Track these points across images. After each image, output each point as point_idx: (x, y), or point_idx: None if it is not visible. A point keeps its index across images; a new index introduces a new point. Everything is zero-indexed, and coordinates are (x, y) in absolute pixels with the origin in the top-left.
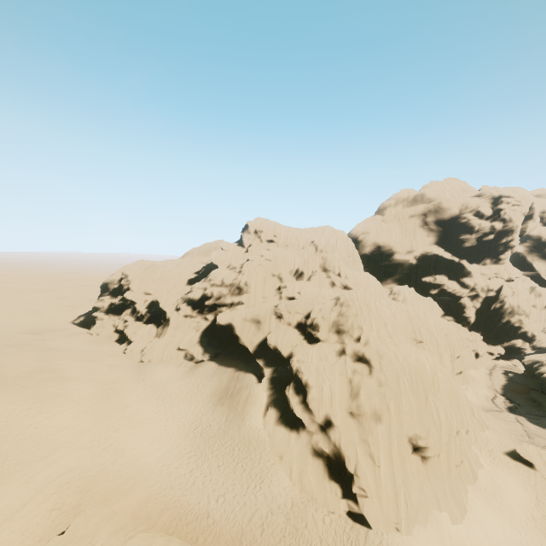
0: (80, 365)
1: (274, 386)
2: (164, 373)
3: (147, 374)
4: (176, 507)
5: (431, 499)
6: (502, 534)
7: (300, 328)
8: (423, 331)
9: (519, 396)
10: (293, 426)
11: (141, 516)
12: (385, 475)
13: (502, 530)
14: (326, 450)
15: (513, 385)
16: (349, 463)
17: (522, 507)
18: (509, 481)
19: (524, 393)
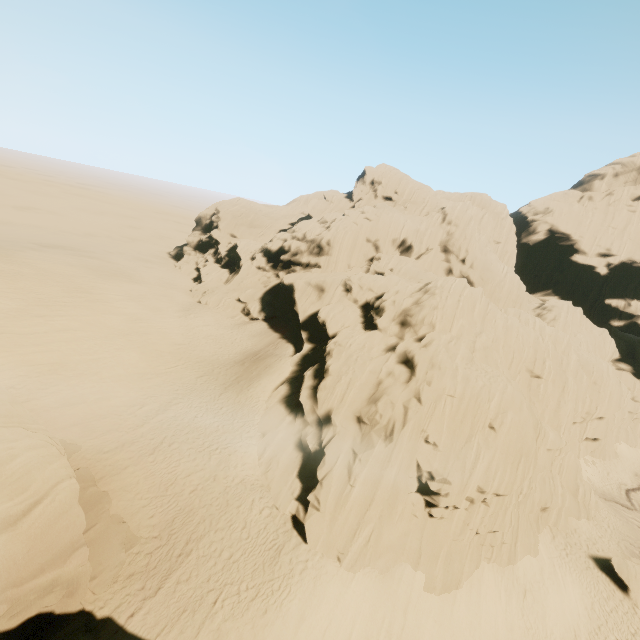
0: (136, 286)
1: (302, 364)
2: (210, 318)
3: (192, 314)
4: (127, 433)
5: (410, 551)
6: (500, 636)
7: (365, 310)
8: (549, 364)
9: None
10: (294, 410)
11: (87, 426)
12: (356, 499)
13: (505, 632)
14: (309, 446)
15: None
16: (321, 468)
17: (563, 624)
18: (568, 589)
19: None
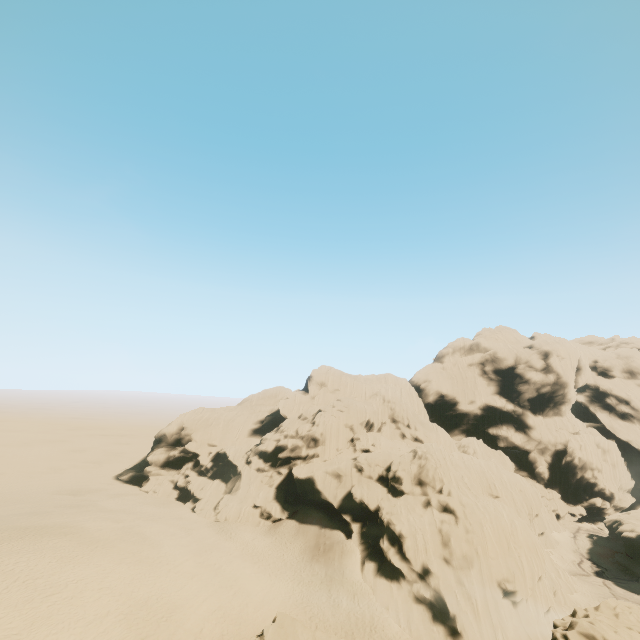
0: (166, 522)
1: (365, 541)
2: (247, 531)
3: (232, 532)
4: None
5: (525, 639)
6: None
7: (382, 482)
8: (498, 485)
9: (606, 560)
10: (393, 578)
11: None
12: (483, 614)
13: None
14: (428, 596)
15: (598, 548)
16: (451, 604)
17: None
18: None
19: (609, 557)
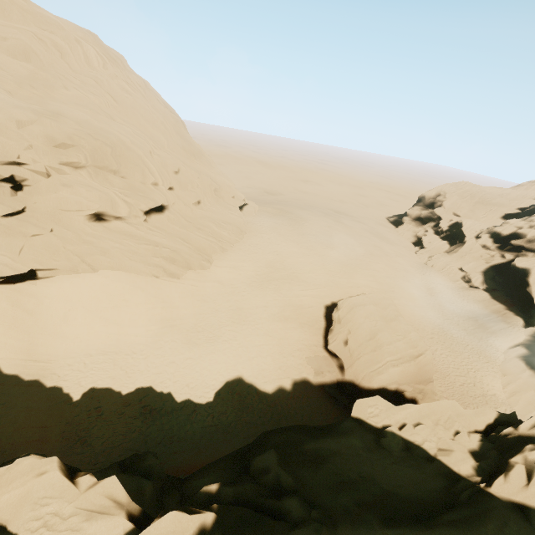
0: (388, 246)
1: None
2: (439, 278)
3: (427, 273)
4: None
5: None
6: None
7: None
8: None
9: None
10: (534, 368)
11: None
12: None
13: None
14: None
15: None
16: None
17: None
18: None
19: None
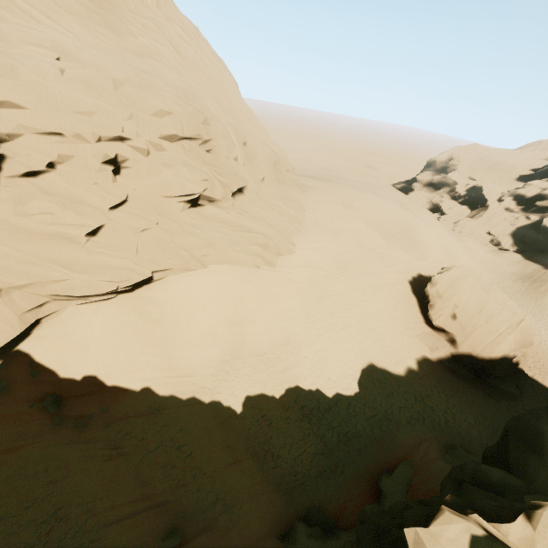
0: (418, 215)
1: None
2: (473, 244)
3: (461, 239)
4: None
5: None
6: None
7: None
8: None
9: None
10: None
11: None
12: None
13: None
14: None
15: None
16: None
17: None
18: None
19: None
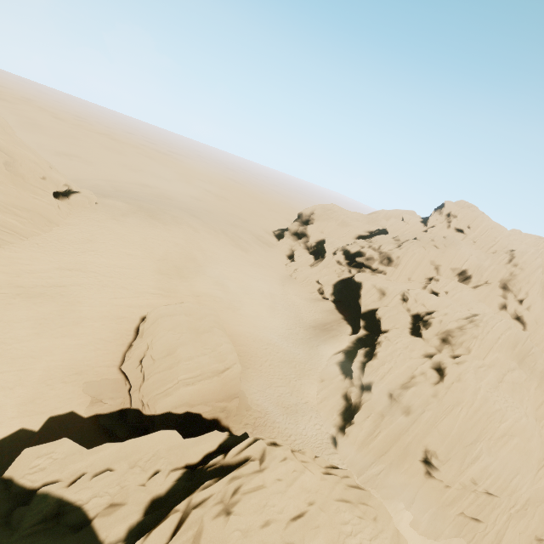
0: (257, 257)
1: (356, 343)
2: (297, 290)
3: (287, 284)
4: (250, 349)
5: (406, 496)
6: None
7: (415, 319)
8: None
9: None
10: (345, 373)
11: (233, 338)
12: (377, 444)
13: None
14: (352, 399)
15: None
16: (358, 416)
17: None
18: None
19: None
